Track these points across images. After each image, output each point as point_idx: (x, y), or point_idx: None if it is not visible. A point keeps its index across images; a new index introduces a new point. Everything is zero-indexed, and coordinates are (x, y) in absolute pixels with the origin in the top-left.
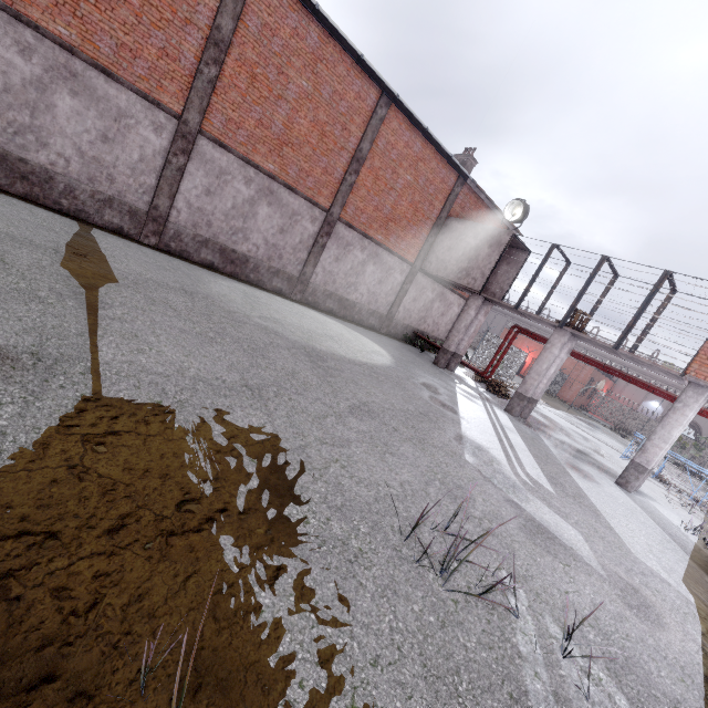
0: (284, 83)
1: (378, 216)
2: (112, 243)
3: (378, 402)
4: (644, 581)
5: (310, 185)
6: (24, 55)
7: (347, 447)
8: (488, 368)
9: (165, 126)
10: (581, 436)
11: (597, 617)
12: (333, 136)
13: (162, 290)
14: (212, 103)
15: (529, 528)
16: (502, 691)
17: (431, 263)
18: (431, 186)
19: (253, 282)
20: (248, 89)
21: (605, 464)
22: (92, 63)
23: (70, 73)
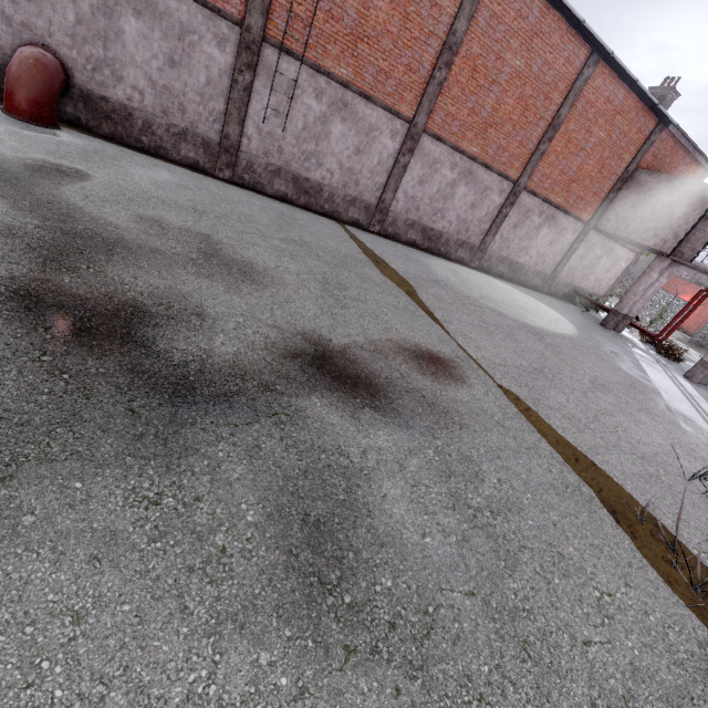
0: (499, 67)
1: (562, 179)
2: (367, 240)
3: (600, 376)
4: None
5: (504, 160)
6: (318, 98)
7: (614, 416)
8: (663, 332)
9: (399, 132)
10: None
11: None
12: (534, 108)
13: (428, 285)
14: (437, 102)
15: None
16: None
17: (609, 221)
18: (625, 138)
19: (442, 254)
20: (467, 81)
21: None
22: (358, 92)
23: (343, 104)
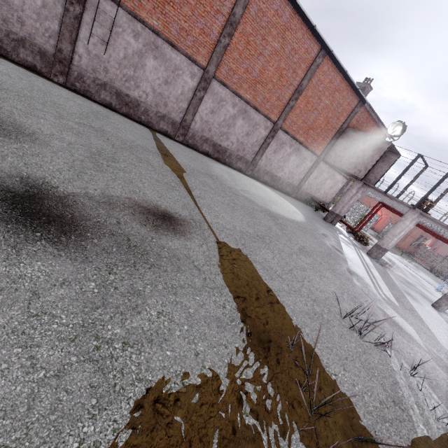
0: (264, 45)
1: (304, 126)
2: (168, 143)
3: (308, 246)
4: (446, 357)
5: (267, 107)
6: (135, 38)
7: (306, 271)
8: (358, 226)
9: (196, 74)
10: (410, 273)
11: (424, 366)
12: (286, 77)
13: (201, 175)
14: (223, 59)
15: (389, 322)
16: (389, 379)
17: (331, 157)
18: (340, 107)
19: (227, 163)
20: (243, 50)
21: (425, 293)
22: (166, 40)
23: (155, 46)
